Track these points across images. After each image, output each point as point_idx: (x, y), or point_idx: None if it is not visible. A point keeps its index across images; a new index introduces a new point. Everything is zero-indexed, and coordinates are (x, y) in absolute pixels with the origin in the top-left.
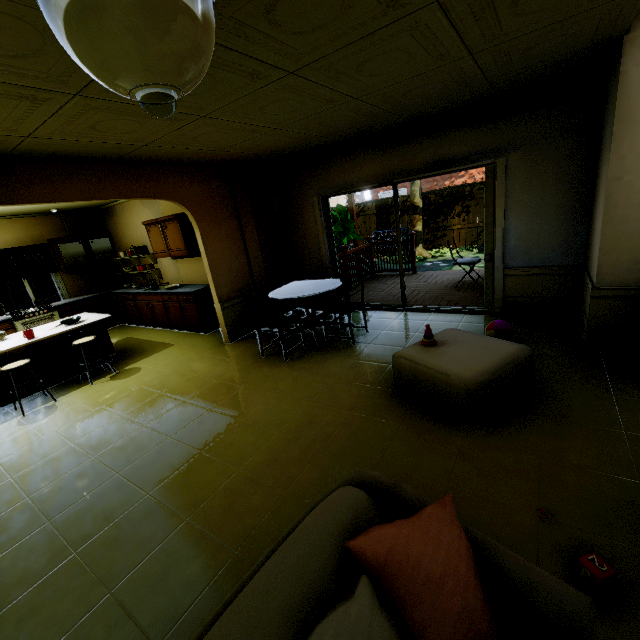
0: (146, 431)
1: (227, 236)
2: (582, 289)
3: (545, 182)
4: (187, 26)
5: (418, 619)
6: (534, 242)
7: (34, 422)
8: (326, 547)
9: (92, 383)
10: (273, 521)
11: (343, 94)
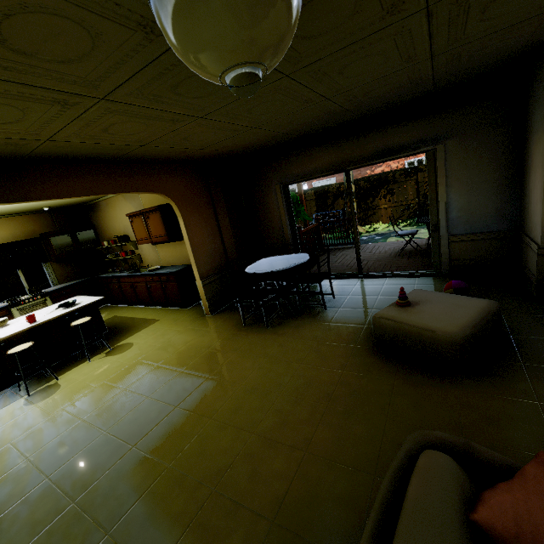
0: (152, 402)
1: (205, 222)
2: (519, 249)
3: (479, 162)
4: (292, 5)
5: None
6: (473, 212)
7: (40, 401)
8: (453, 523)
9: (89, 360)
10: (302, 485)
11: (319, 95)
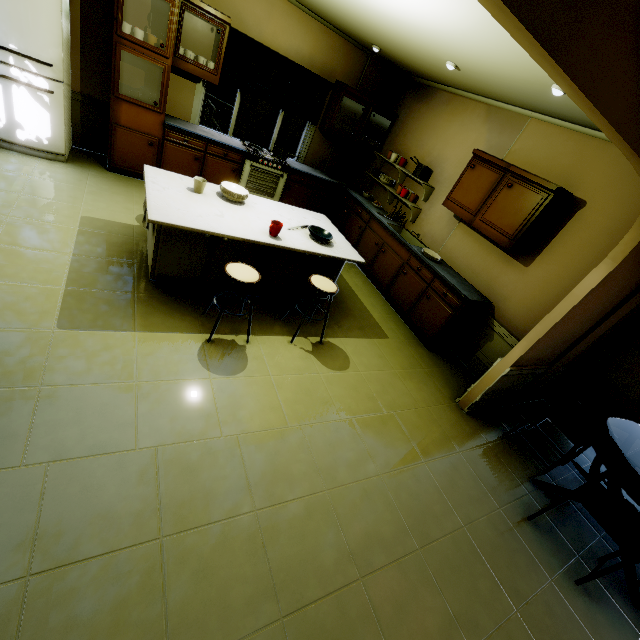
0: (367, 613)
1: (618, 289)
2: None
3: None
4: None
5: None
6: None
7: (217, 372)
8: None
9: (292, 341)
10: None
11: None
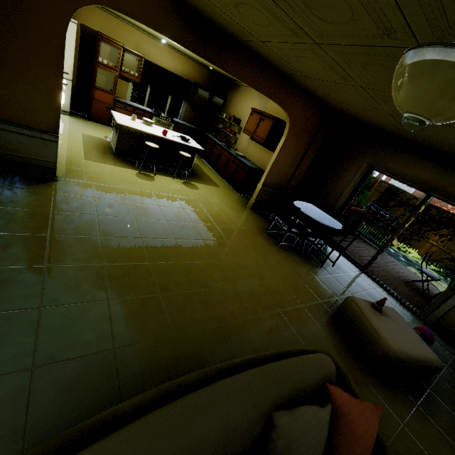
0: (193, 227)
1: (296, 151)
2: None
3: None
4: None
5: (337, 441)
6: None
7: (143, 179)
8: (317, 377)
9: (174, 178)
10: (240, 326)
11: None
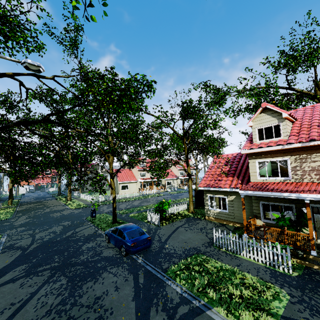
0: None
1: None
2: None
3: None
4: None
5: None
6: None
7: None
8: None
9: None
10: None
11: None
